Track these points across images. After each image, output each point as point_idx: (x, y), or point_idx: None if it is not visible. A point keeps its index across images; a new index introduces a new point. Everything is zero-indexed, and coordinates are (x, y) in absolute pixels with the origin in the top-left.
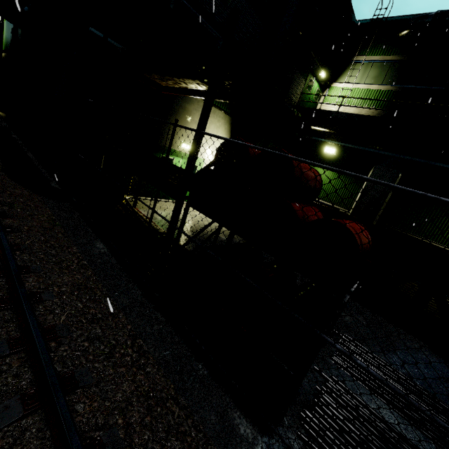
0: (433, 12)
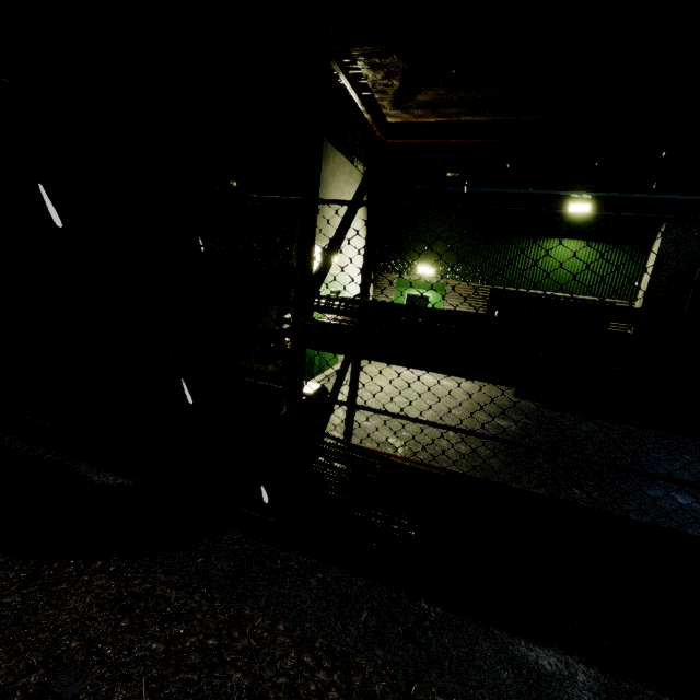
0: None
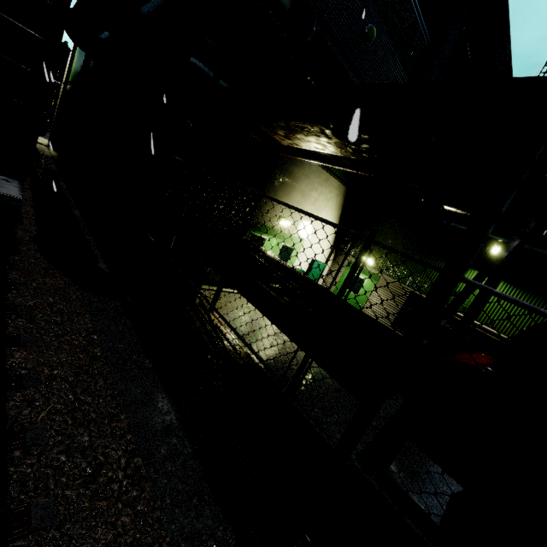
0: None
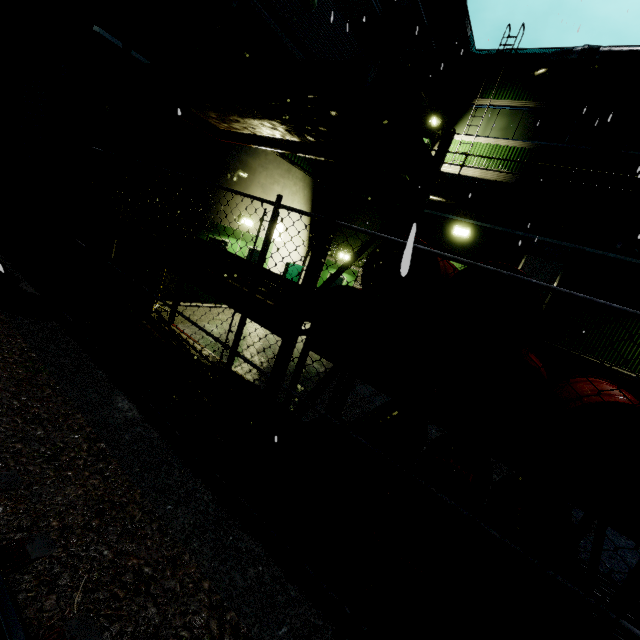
0: (579, 47)
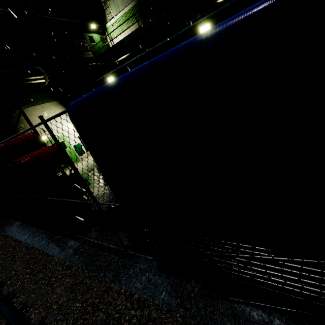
0: None
